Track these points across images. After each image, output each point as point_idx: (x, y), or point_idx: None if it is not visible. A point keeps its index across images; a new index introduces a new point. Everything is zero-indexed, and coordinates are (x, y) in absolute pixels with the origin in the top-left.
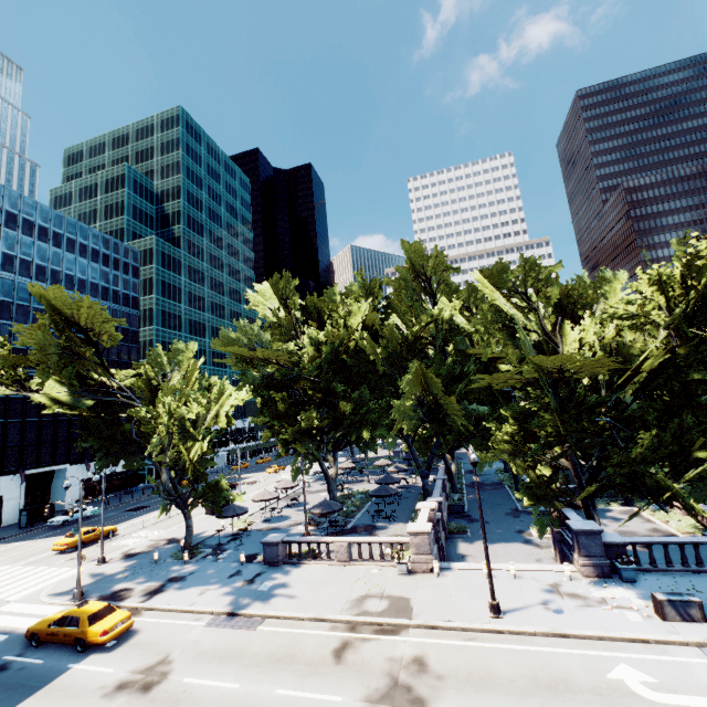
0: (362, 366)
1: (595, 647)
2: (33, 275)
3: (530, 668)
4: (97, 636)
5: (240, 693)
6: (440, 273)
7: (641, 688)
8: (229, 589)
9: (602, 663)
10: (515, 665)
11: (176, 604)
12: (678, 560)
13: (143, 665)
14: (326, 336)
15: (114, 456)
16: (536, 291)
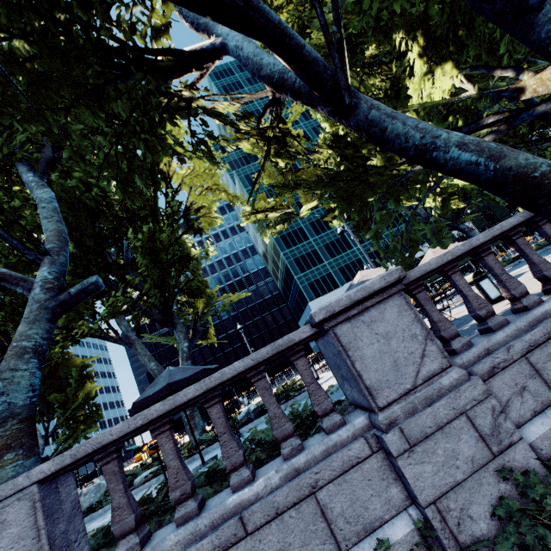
0: None
1: None
2: None
3: None
4: None
5: None
6: None
7: None
8: None
9: None
10: None
11: None
12: None
13: None
14: None
15: None
16: None
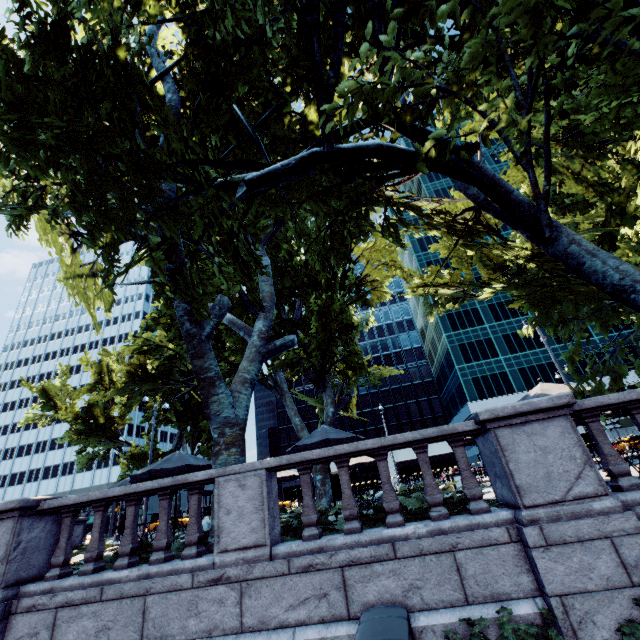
0: None
1: None
2: None
3: None
4: None
5: None
6: None
7: None
8: None
9: None
10: None
11: None
12: None
13: None
14: None
15: None
16: None
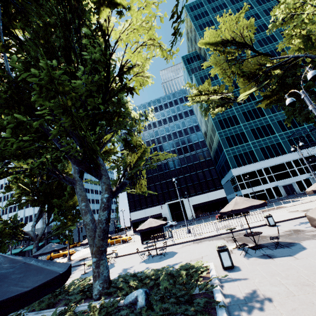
0: None
1: None
2: (147, 129)
3: None
4: None
5: None
6: None
7: None
8: None
9: None
10: None
11: None
12: None
13: None
14: None
15: None
16: None
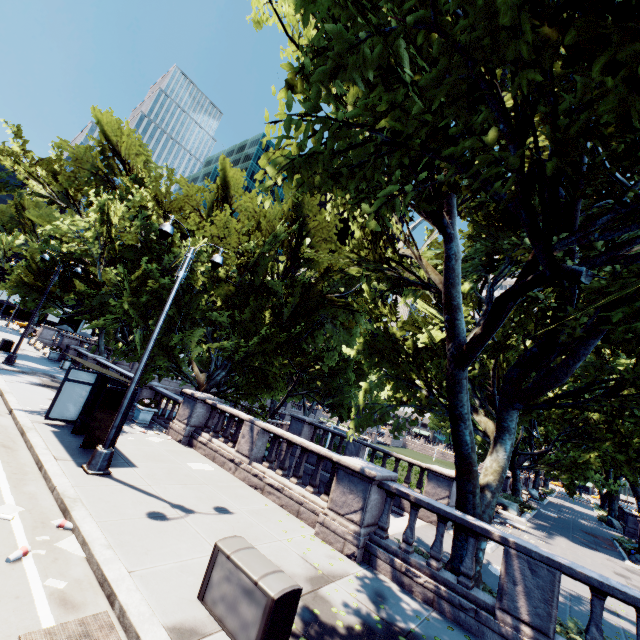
0: None
1: None
2: None
3: None
4: None
5: None
6: None
7: None
8: None
9: None
10: None
11: None
12: None
13: None
14: None
15: None
16: None
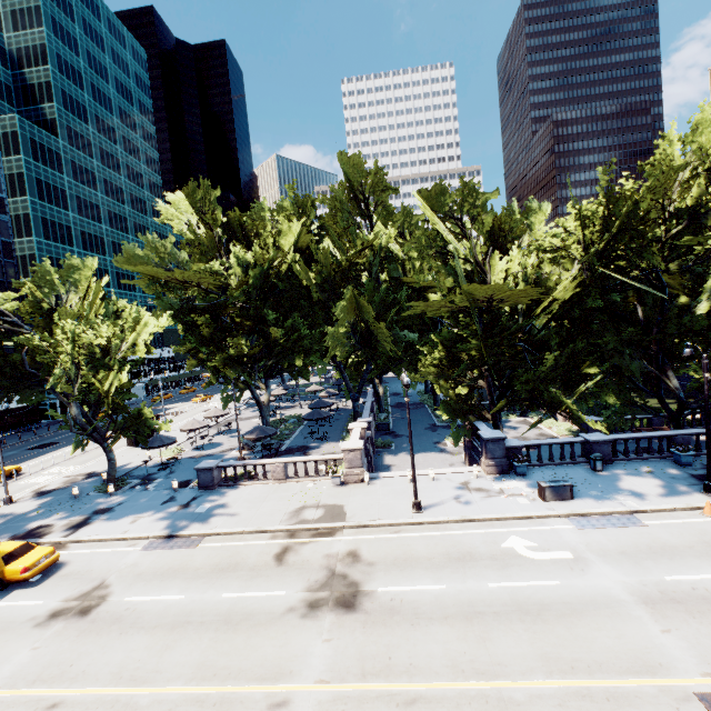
0: (295, 292)
1: (494, 526)
2: None
3: (444, 548)
4: (18, 574)
5: (186, 602)
6: (377, 194)
7: (525, 551)
8: (163, 515)
9: (498, 537)
10: (432, 547)
11: (106, 534)
12: (556, 456)
13: (77, 593)
14: (255, 257)
15: (4, 391)
16: (472, 219)
